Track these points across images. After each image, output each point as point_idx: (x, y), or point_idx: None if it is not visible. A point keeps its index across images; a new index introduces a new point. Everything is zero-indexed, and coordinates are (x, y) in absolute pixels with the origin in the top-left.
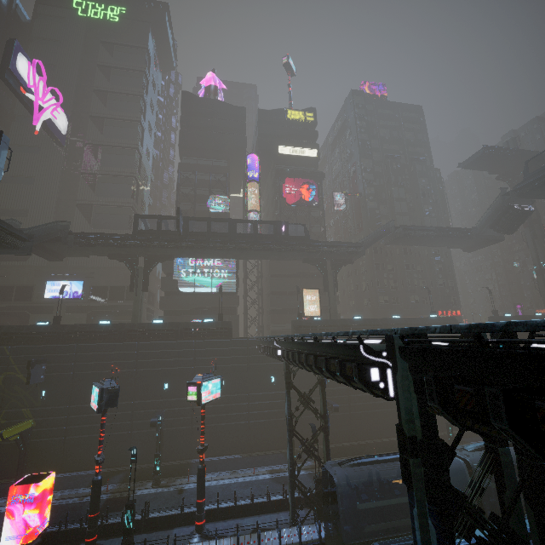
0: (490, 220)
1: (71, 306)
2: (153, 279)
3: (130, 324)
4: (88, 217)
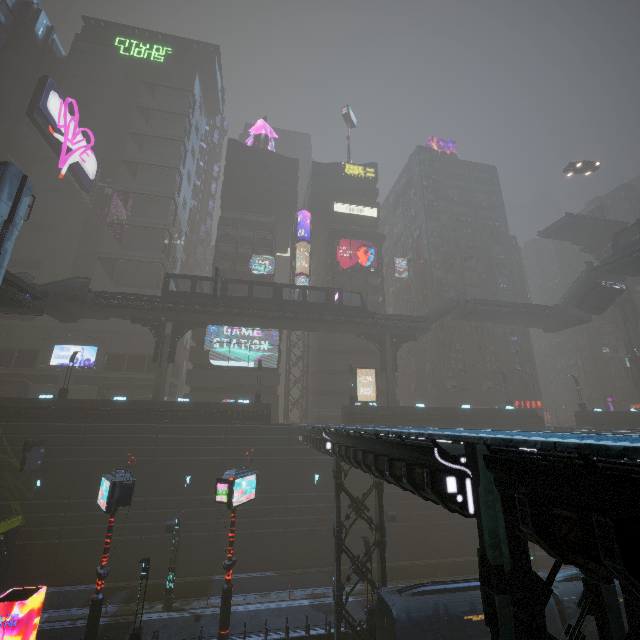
0: (574, 297)
1: (81, 376)
2: (180, 348)
3: (150, 402)
4: (111, 273)
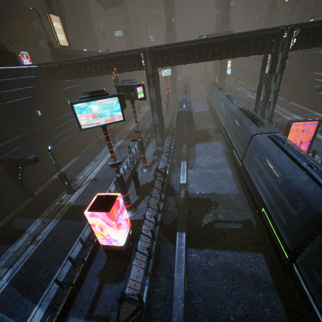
0: None
1: None
2: None
3: None
4: None
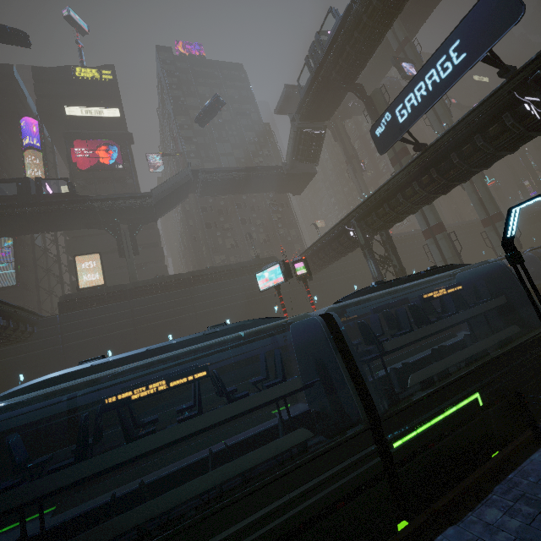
0: (292, 151)
1: None
2: None
3: None
4: None
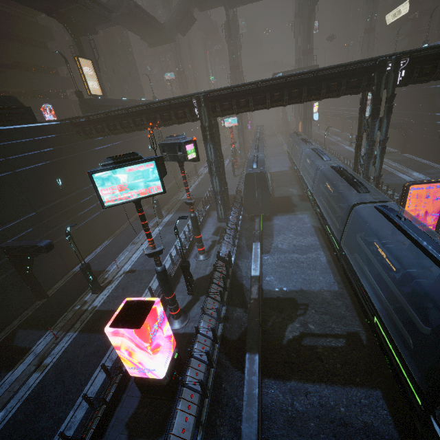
0: (176, 19)
1: None
2: None
3: None
4: None
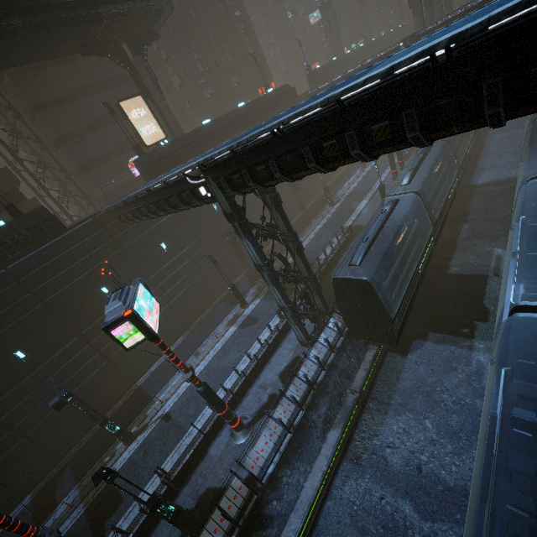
0: None
1: None
2: None
3: None
4: None
